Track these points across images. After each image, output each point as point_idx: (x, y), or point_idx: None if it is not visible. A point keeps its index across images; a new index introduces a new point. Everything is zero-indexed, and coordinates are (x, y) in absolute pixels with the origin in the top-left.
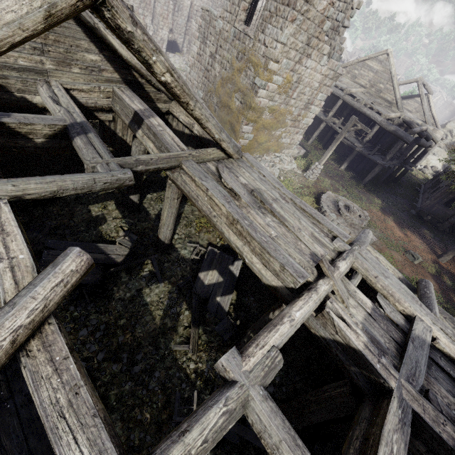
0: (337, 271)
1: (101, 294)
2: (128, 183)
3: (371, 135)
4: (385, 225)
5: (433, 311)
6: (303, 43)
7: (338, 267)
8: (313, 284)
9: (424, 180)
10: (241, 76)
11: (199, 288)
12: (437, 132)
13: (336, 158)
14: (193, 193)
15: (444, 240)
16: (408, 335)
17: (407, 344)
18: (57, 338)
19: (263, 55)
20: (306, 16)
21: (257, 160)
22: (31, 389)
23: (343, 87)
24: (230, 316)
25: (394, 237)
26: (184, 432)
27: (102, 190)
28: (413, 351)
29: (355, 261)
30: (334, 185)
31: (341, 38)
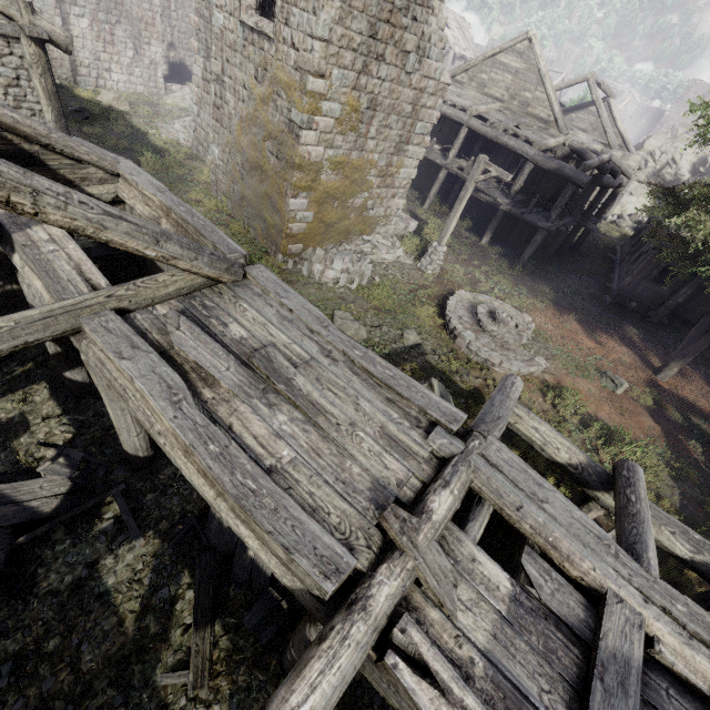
0: (426, 524)
1: (1, 596)
2: None
3: (522, 181)
4: (563, 331)
5: (643, 559)
6: (362, 34)
7: (430, 513)
8: (365, 581)
9: (620, 239)
10: (269, 110)
11: (214, 535)
12: (630, 159)
13: (473, 227)
14: (117, 384)
15: (662, 340)
16: (593, 652)
17: (589, 687)
18: None
19: (295, 67)
20: None
21: (329, 254)
22: None
23: (465, 105)
24: (278, 582)
25: (580, 352)
26: None
27: None
28: (604, 709)
29: (474, 478)
30: (472, 274)
31: (439, 18)
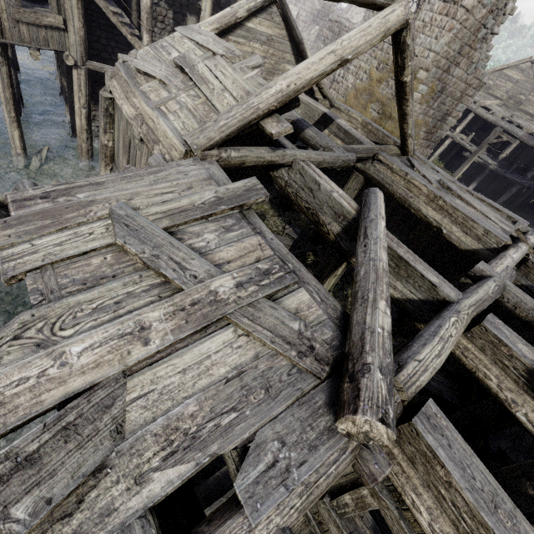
0: (529, 240)
1: None
2: (351, 164)
3: (508, 151)
4: None
5: None
6: (455, 51)
7: (529, 238)
8: (514, 245)
9: None
10: (381, 86)
11: None
12: None
13: (462, 179)
14: (388, 179)
15: None
16: None
17: None
18: (388, 233)
19: None
20: (464, 25)
21: None
22: (393, 250)
23: (475, 99)
24: None
25: None
26: (479, 286)
27: (337, 167)
28: None
29: None
30: None
31: (488, 45)
